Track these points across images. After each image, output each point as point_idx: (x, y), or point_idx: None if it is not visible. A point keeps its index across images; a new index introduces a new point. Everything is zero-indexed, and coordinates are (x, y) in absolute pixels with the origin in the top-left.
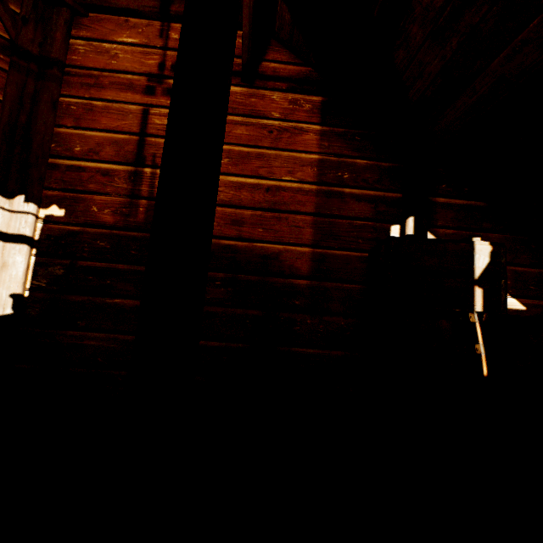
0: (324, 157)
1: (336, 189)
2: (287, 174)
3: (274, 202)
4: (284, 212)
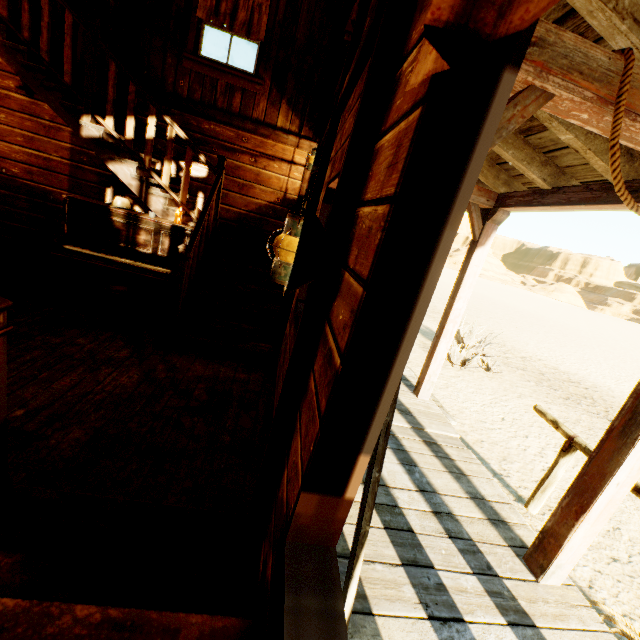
0: (74, 147)
1: (80, 165)
2: (55, 153)
3: (49, 166)
4: (54, 172)
